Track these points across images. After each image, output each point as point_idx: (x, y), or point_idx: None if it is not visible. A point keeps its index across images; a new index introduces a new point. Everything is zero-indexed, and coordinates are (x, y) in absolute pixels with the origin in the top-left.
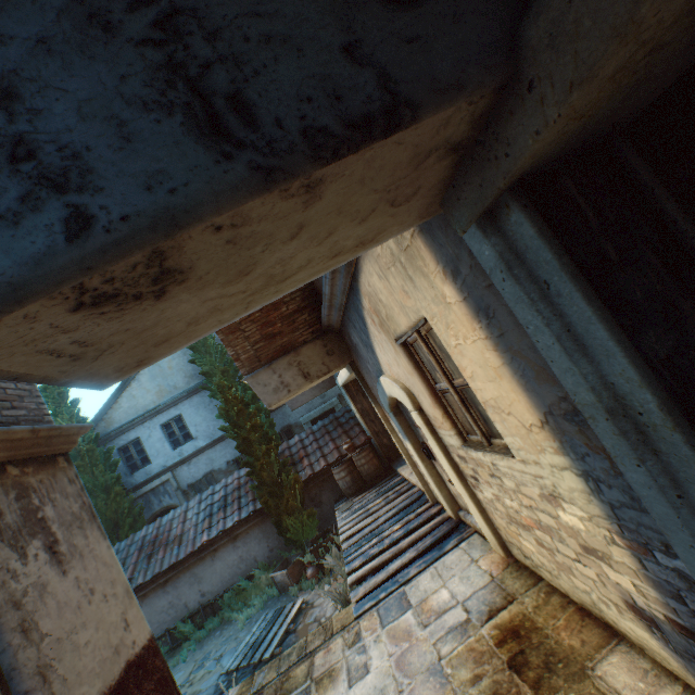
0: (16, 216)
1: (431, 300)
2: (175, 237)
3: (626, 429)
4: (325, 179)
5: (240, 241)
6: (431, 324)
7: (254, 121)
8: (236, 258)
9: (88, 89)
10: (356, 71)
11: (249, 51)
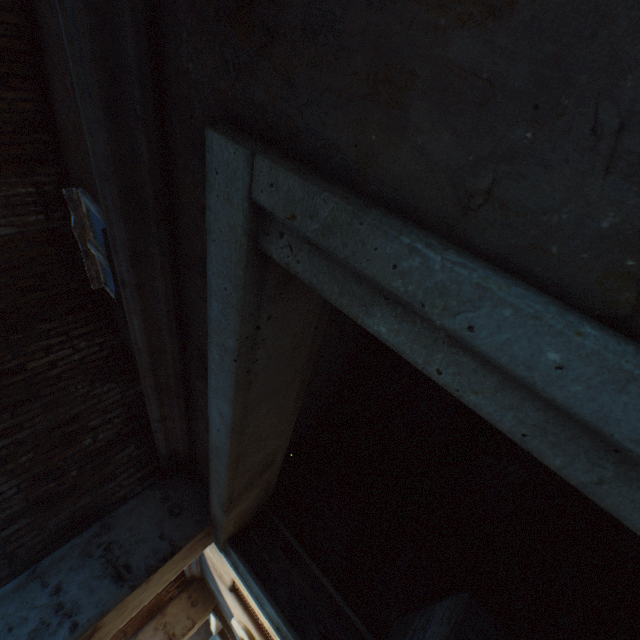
0: (56, 630)
1: (231, 568)
2: (103, 618)
3: (284, 635)
4: (154, 575)
5: (124, 605)
6: (236, 581)
7: (132, 570)
8: (121, 610)
9: (83, 578)
10: (163, 541)
11: (132, 547)
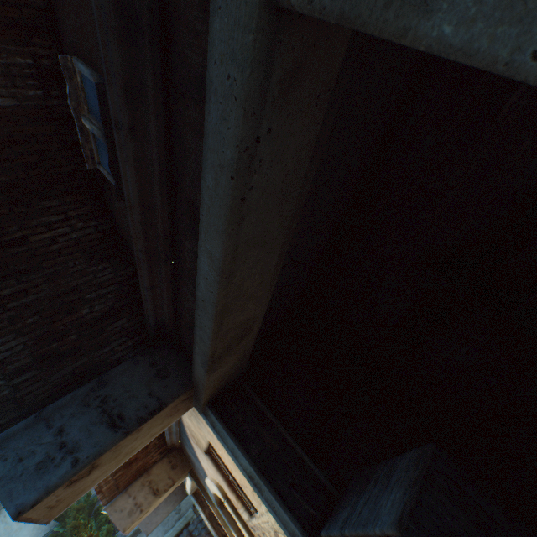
0: (60, 464)
1: (208, 432)
2: (100, 457)
3: (255, 483)
4: (144, 426)
5: (118, 449)
6: (212, 443)
7: (124, 419)
8: (116, 453)
9: (82, 423)
10: (152, 398)
11: (124, 401)
